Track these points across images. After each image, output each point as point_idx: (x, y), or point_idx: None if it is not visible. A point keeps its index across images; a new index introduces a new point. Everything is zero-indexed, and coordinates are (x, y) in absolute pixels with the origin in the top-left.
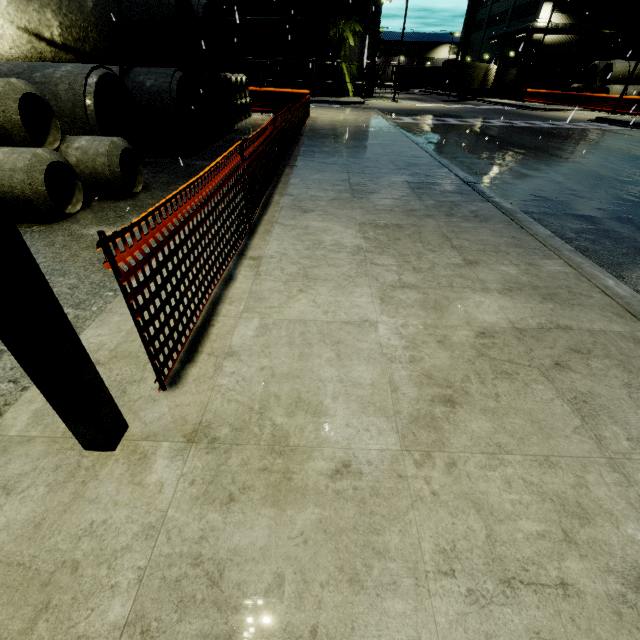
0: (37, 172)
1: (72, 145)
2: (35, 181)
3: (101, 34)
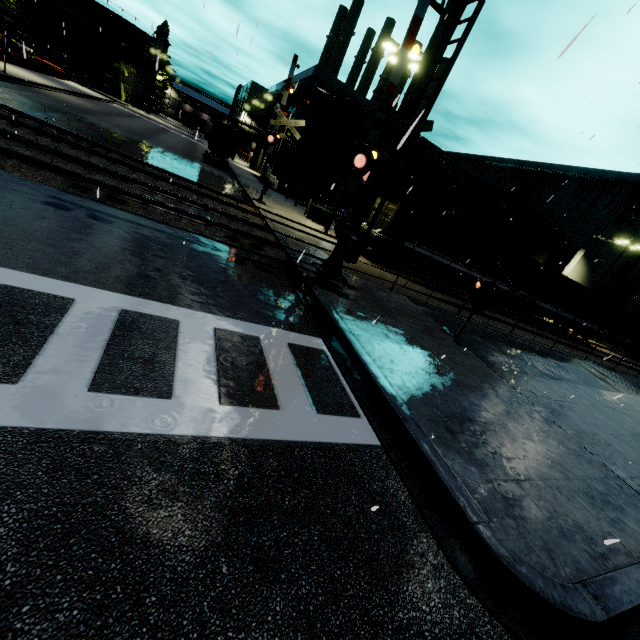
0: None
1: None
2: None
3: None
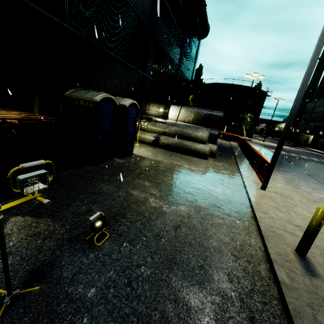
0: (209, 150)
1: (208, 145)
2: (209, 151)
3: (202, 120)
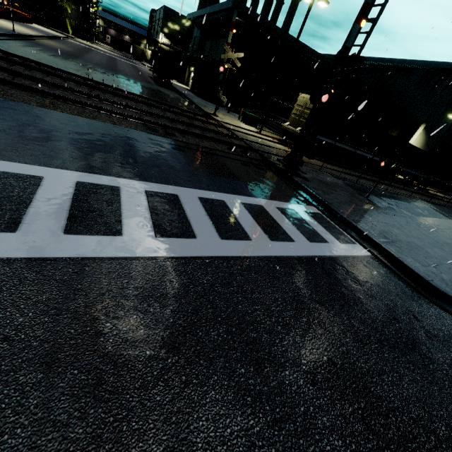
0: None
1: None
2: None
3: None
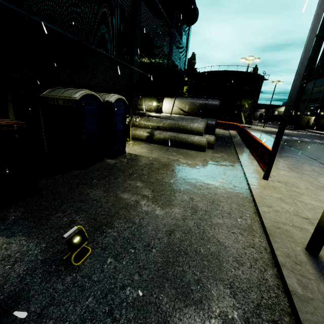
0: (206, 141)
1: (205, 136)
2: (206, 143)
3: (198, 110)
